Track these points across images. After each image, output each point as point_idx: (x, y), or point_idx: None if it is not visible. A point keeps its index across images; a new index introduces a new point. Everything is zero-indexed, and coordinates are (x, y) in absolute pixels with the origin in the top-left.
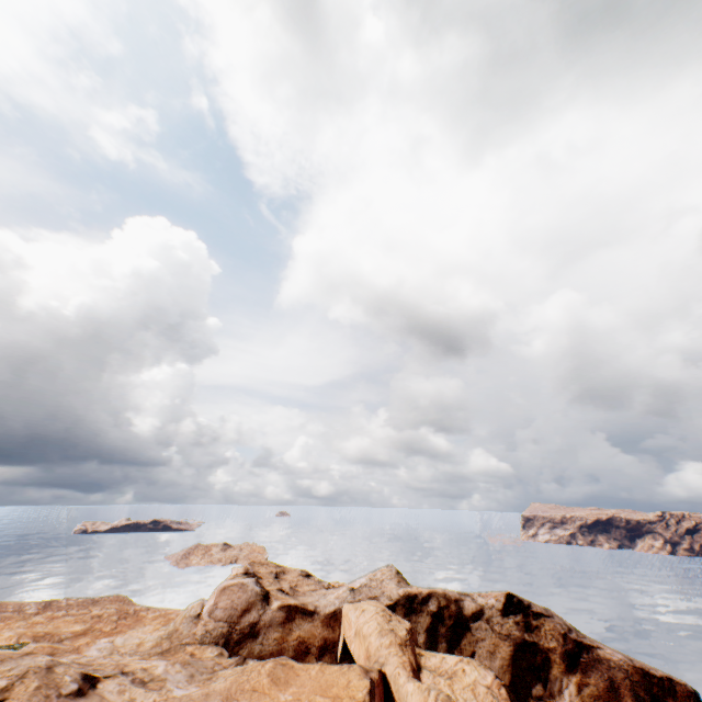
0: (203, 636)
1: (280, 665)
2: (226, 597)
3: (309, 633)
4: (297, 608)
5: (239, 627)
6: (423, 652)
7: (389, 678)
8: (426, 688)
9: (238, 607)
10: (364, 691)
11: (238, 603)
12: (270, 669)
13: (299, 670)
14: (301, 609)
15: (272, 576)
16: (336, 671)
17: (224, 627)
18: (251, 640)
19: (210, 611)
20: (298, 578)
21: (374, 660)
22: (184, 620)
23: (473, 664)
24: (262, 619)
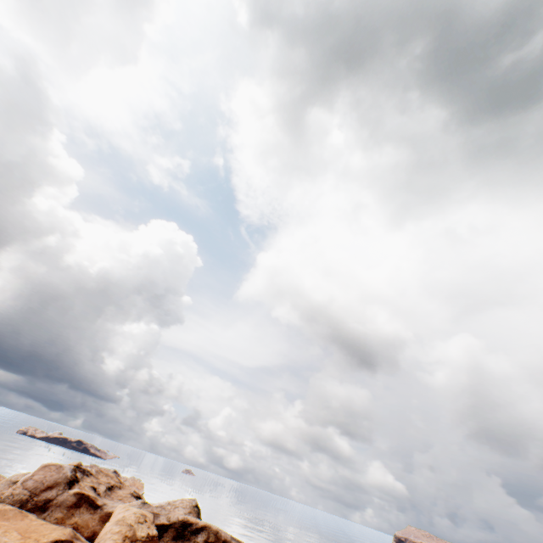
0: (7, 497)
1: (18, 510)
2: (43, 472)
3: (85, 523)
4: (88, 498)
5: (37, 499)
6: None
7: None
8: None
9: (46, 482)
10: (50, 539)
11: (48, 480)
12: (6, 508)
13: (28, 519)
14: (90, 500)
15: (106, 485)
16: (51, 527)
17: (26, 495)
18: (39, 512)
19: (25, 479)
20: (127, 495)
21: (98, 541)
22: (4, 481)
23: None
24: (57, 498)
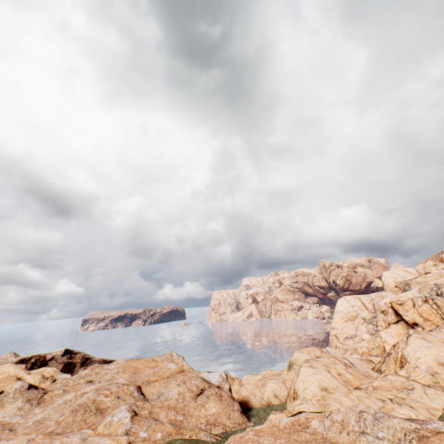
0: None
1: None
2: None
3: None
4: None
5: None
6: (32, 370)
7: (20, 377)
8: (35, 374)
9: None
10: (16, 377)
11: None
12: None
13: None
14: None
15: None
16: (1, 379)
17: None
18: None
19: None
20: None
21: (13, 376)
22: None
23: (51, 367)
24: None
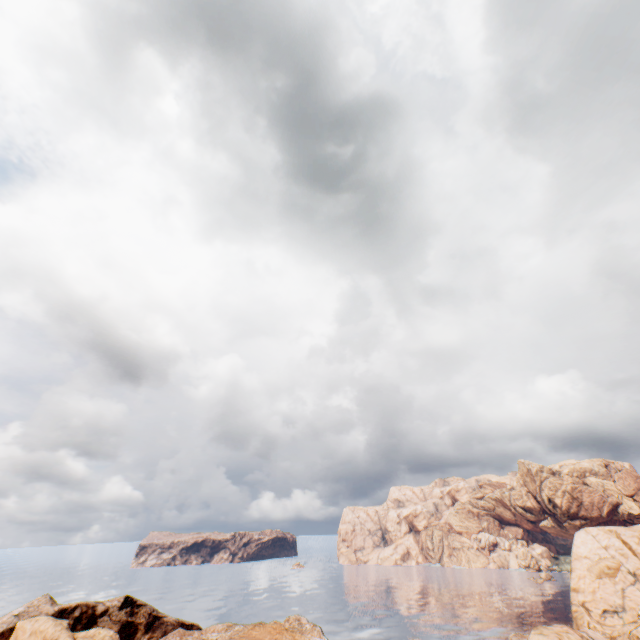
0: None
1: None
2: None
3: None
4: None
5: None
6: (76, 632)
7: None
8: (84, 639)
9: None
10: None
11: None
12: None
13: None
14: None
15: None
16: None
17: None
18: None
19: None
20: None
21: (50, 639)
22: None
23: (106, 628)
24: None
